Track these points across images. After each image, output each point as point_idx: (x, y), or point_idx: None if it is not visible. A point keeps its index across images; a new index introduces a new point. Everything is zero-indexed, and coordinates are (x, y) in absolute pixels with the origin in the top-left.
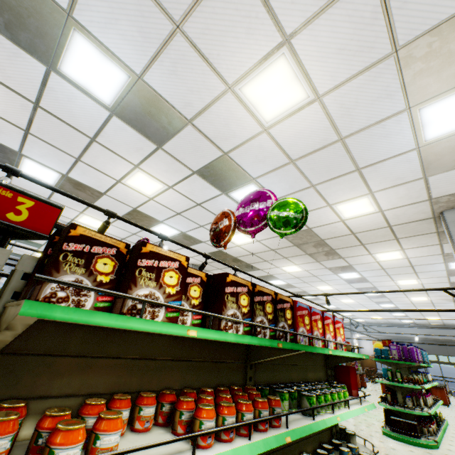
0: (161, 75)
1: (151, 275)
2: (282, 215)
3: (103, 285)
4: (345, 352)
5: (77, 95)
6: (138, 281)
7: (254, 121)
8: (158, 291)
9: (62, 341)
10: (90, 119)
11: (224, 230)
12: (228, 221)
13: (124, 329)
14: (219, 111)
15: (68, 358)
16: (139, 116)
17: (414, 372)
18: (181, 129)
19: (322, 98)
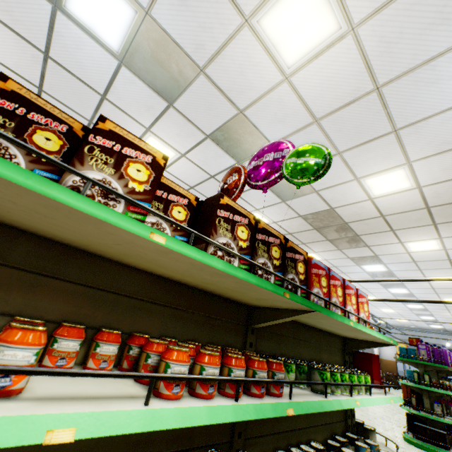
0: (170, 8)
1: (107, 159)
2: (300, 161)
3: (41, 164)
4: (369, 329)
5: (85, 40)
6: (86, 159)
7: (273, 66)
8: (117, 182)
9: (2, 247)
10: (99, 70)
11: (232, 185)
12: (238, 175)
13: (89, 252)
14: (234, 55)
15: (8, 269)
16: (148, 65)
17: (444, 378)
18: (193, 80)
19: (357, 29)
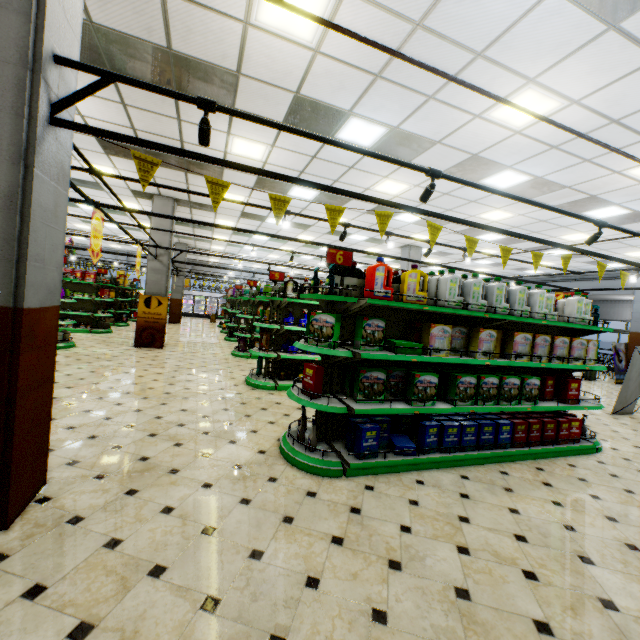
0: None
1: None
2: None
3: None
4: None
5: None
6: None
7: None
8: None
9: None
10: None
11: None
12: None
13: None
14: None
15: None
16: None
17: None
18: None
19: None
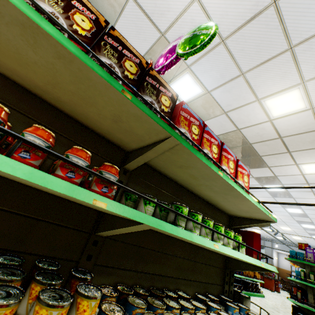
0: None
1: None
2: (190, 35)
3: None
4: (244, 191)
5: None
6: None
7: None
8: None
9: None
10: None
11: None
12: None
13: None
14: None
15: None
16: None
17: None
18: (125, 5)
19: None
